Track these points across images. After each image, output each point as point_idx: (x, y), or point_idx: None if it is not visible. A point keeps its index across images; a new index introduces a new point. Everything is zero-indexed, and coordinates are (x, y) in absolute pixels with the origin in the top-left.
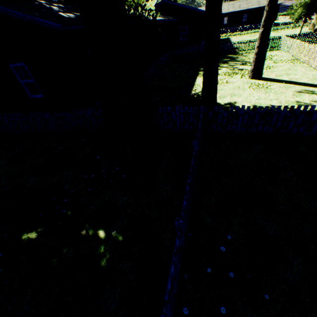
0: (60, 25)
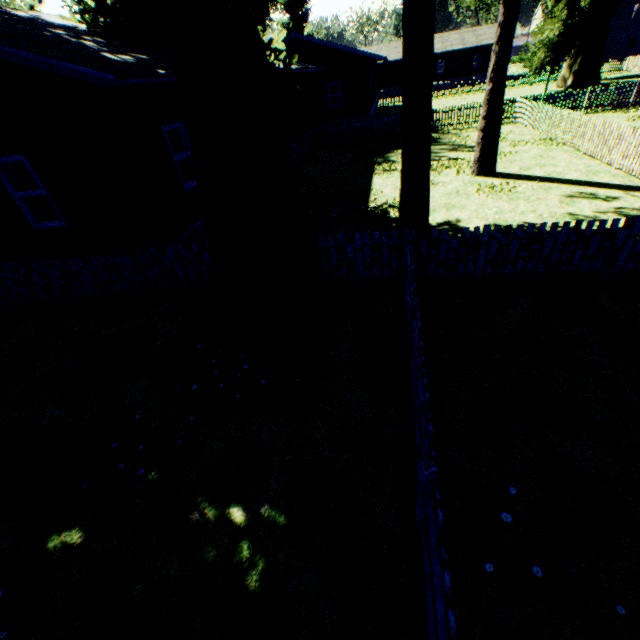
0: (112, 75)
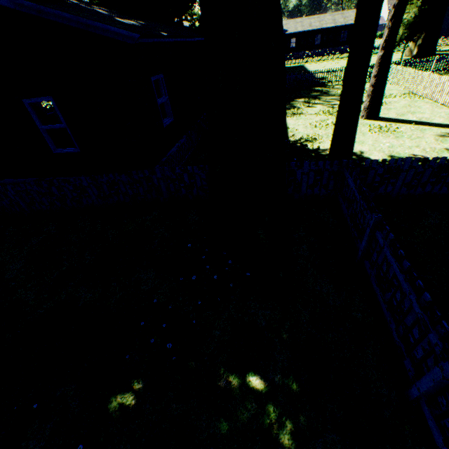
0: (137, 34)
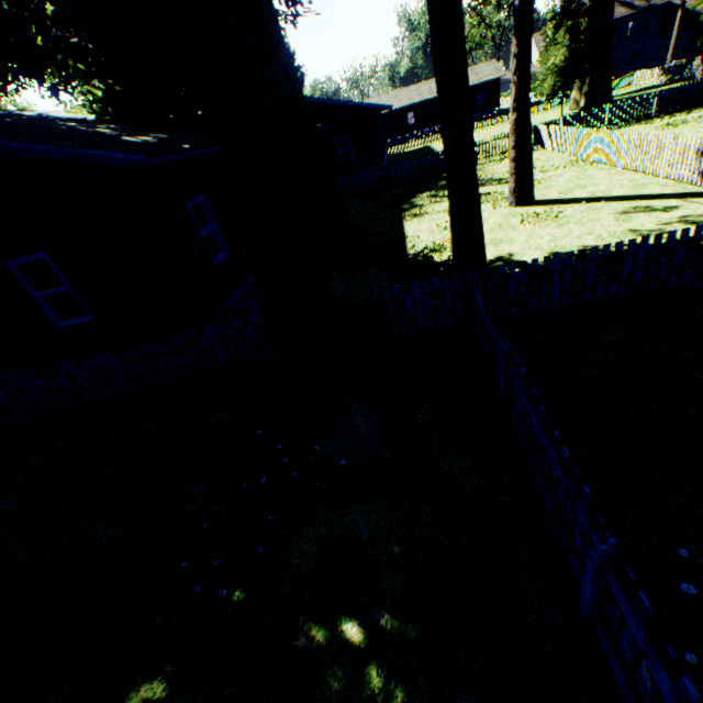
0: (141, 156)
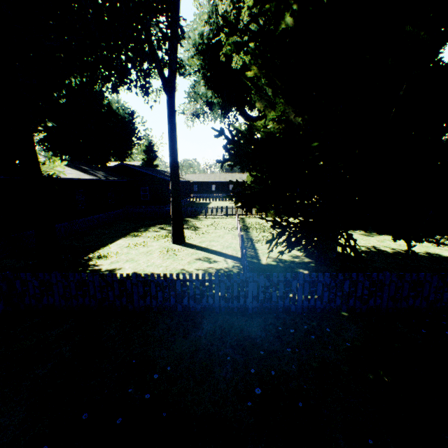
0: None
